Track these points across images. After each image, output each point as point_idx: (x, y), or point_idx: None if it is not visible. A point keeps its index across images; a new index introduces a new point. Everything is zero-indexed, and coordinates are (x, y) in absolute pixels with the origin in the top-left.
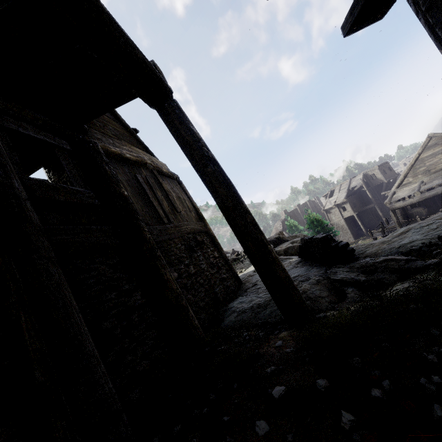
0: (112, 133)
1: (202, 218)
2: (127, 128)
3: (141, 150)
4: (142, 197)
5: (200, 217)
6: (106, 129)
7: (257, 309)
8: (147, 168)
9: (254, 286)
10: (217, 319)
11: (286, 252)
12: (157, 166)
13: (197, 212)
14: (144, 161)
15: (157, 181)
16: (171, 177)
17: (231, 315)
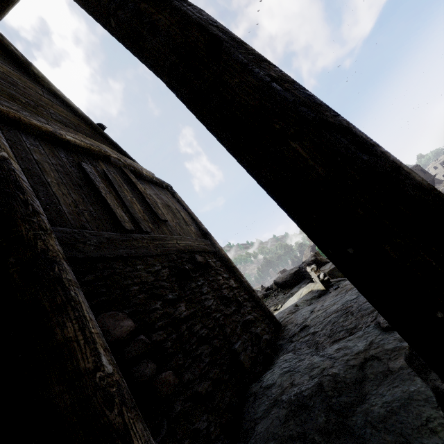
0: (54, 118)
1: (206, 235)
2: (86, 120)
3: (107, 147)
4: (85, 191)
5: (204, 233)
6: (40, 110)
7: (337, 398)
8: (111, 164)
9: (303, 330)
10: (242, 420)
11: (331, 275)
12: (130, 164)
13: (200, 227)
14: (105, 153)
15: (128, 181)
16: (158, 185)
17: (272, 413)
